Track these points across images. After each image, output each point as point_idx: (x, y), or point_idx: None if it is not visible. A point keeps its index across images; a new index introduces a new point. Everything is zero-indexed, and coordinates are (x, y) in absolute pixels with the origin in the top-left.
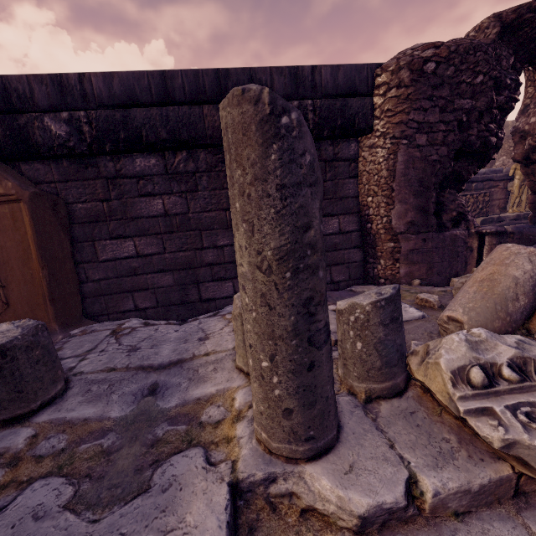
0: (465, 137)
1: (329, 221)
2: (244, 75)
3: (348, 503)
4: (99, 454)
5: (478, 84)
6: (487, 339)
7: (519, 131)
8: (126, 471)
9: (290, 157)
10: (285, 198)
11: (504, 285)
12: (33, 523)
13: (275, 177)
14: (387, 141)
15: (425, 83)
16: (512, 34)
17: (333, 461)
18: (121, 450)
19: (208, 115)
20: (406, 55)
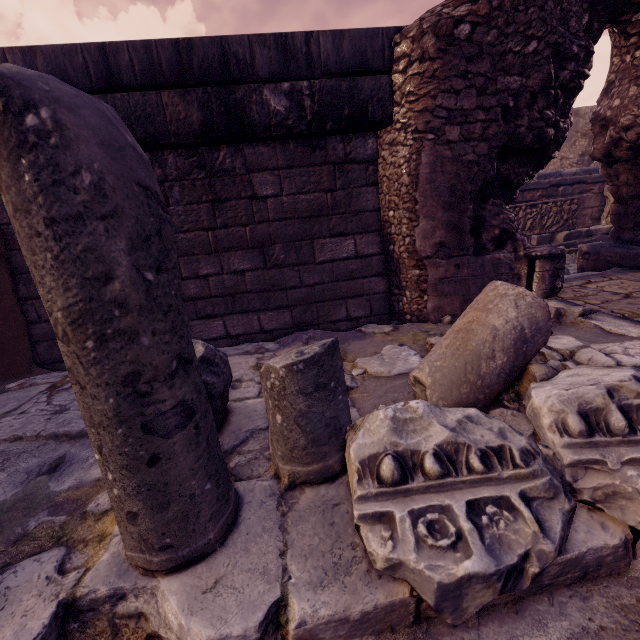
0: (512, 129)
1: (342, 242)
2: (214, 48)
3: (187, 635)
4: None
5: (530, 53)
6: (423, 416)
7: (600, 119)
8: None
9: (53, 178)
10: (59, 238)
11: (480, 338)
12: None
13: (39, 206)
14: (408, 135)
15: (457, 54)
16: None
17: (199, 574)
18: None
19: (169, 104)
20: (433, 14)
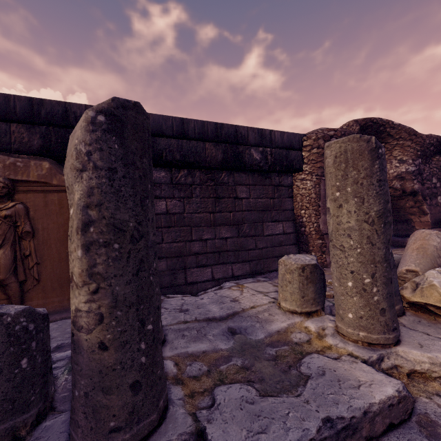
0: None
1: (277, 225)
2: (232, 129)
3: (437, 359)
4: (240, 369)
5: None
6: None
7: None
8: (276, 373)
9: (382, 167)
10: (380, 186)
11: (431, 249)
12: (253, 405)
13: (376, 175)
14: (313, 177)
15: None
16: (363, 131)
17: (408, 344)
18: (255, 365)
19: (208, 148)
20: (320, 132)
